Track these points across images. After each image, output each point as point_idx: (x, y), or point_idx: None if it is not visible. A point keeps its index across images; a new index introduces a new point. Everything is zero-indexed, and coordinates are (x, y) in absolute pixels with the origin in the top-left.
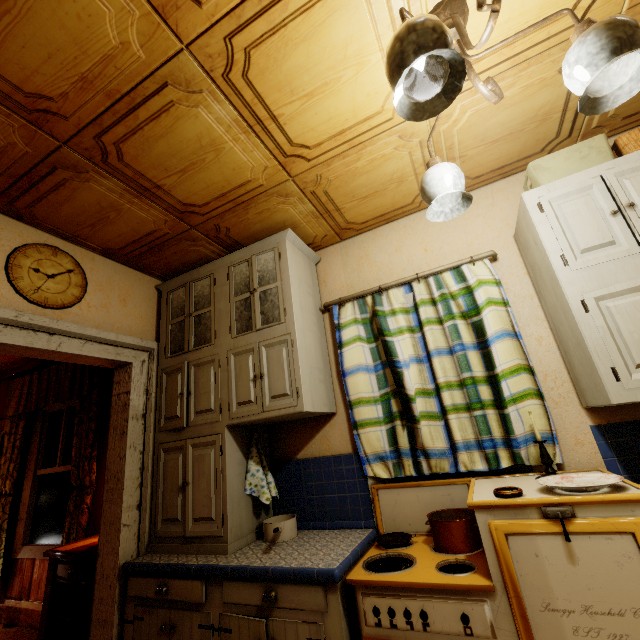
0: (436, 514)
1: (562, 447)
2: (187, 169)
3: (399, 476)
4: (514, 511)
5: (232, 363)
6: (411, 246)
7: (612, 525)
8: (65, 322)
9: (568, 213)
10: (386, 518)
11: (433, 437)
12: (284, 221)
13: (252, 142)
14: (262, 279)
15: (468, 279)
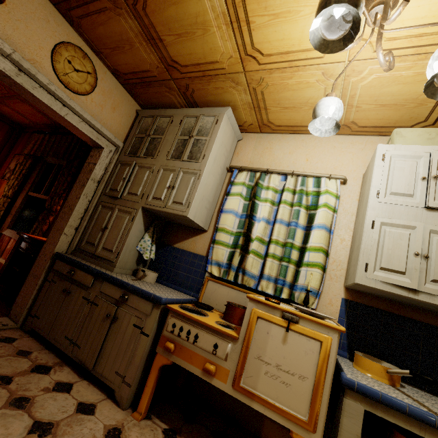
0: (233, 304)
1: (320, 302)
2: (182, 35)
3: (224, 278)
4: (269, 308)
5: (160, 173)
6: (300, 154)
7: (314, 334)
8: (74, 102)
9: (397, 167)
10: (206, 296)
11: (253, 266)
12: (229, 101)
13: (228, 34)
14: (200, 132)
15: (321, 187)
